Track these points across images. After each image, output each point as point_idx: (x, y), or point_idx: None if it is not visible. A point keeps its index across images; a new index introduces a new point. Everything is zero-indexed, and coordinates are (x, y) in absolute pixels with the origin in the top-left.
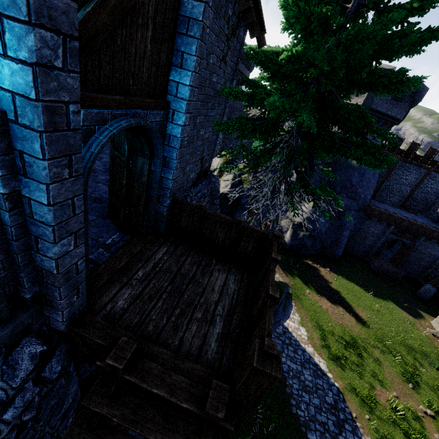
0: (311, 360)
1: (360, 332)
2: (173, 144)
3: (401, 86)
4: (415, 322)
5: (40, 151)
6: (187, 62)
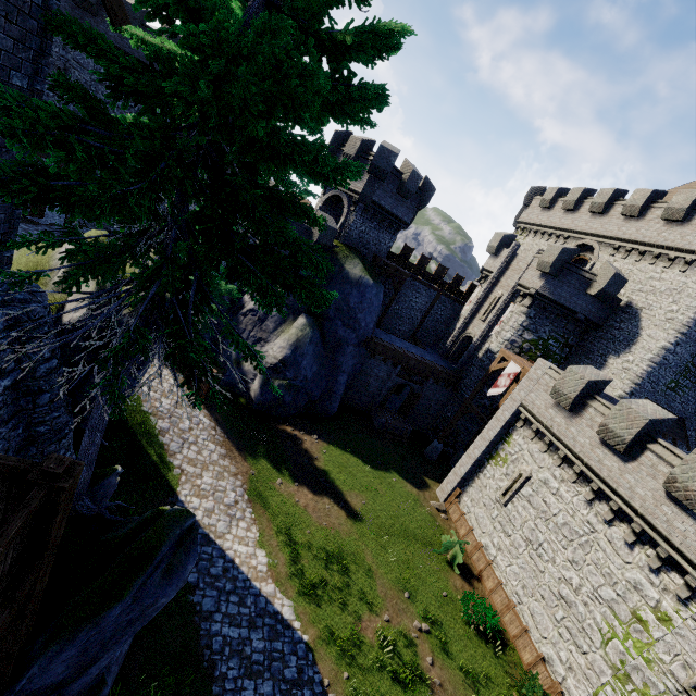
0: (269, 608)
1: (351, 531)
2: None
3: (332, 171)
4: (419, 495)
5: None
6: None
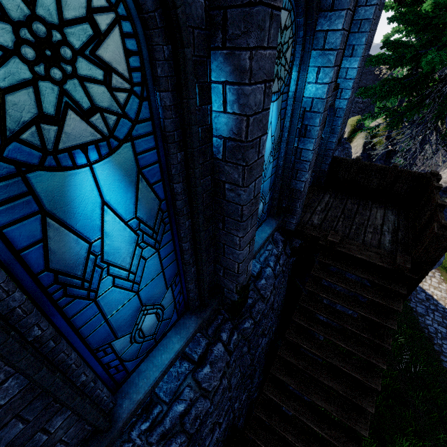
0: None
1: None
2: (338, 114)
3: None
4: None
5: (318, 123)
6: (357, 51)
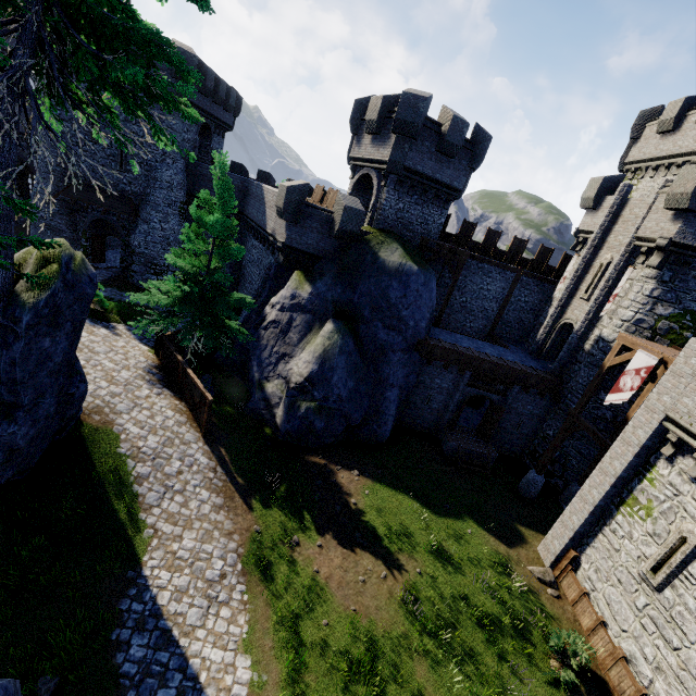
0: None
1: (394, 620)
2: None
3: None
4: (509, 556)
5: None
6: None
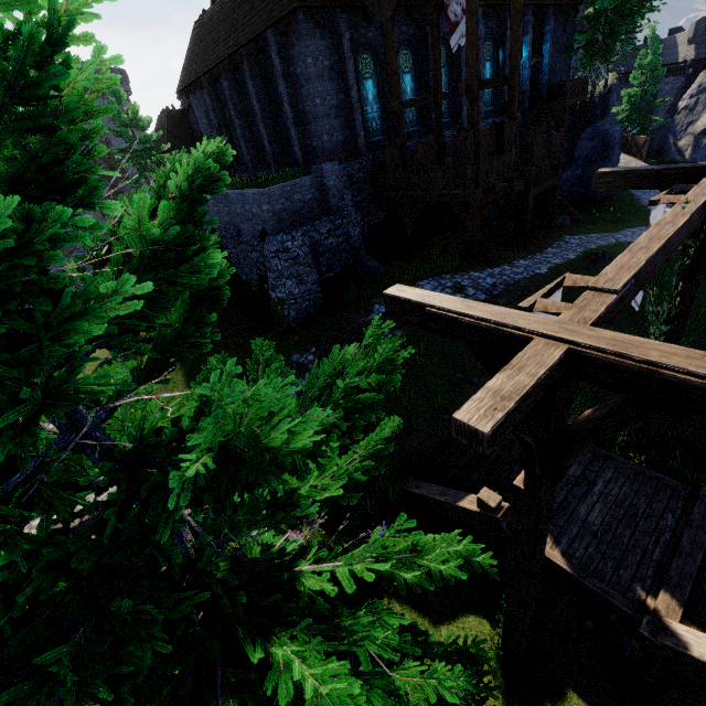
0: None
1: None
2: (545, 67)
3: None
4: None
5: (527, 64)
6: (547, 41)
